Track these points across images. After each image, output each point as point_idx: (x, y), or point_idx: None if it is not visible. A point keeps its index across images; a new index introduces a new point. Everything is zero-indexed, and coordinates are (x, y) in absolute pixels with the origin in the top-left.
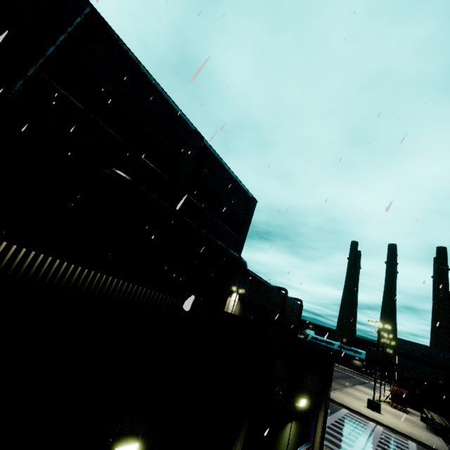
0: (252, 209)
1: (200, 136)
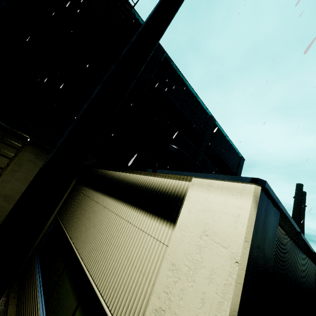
0: (242, 165)
1: (214, 119)
